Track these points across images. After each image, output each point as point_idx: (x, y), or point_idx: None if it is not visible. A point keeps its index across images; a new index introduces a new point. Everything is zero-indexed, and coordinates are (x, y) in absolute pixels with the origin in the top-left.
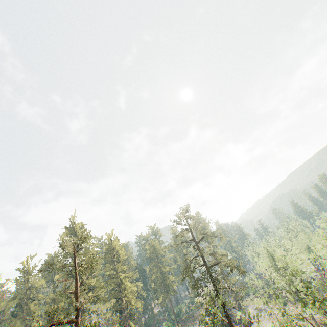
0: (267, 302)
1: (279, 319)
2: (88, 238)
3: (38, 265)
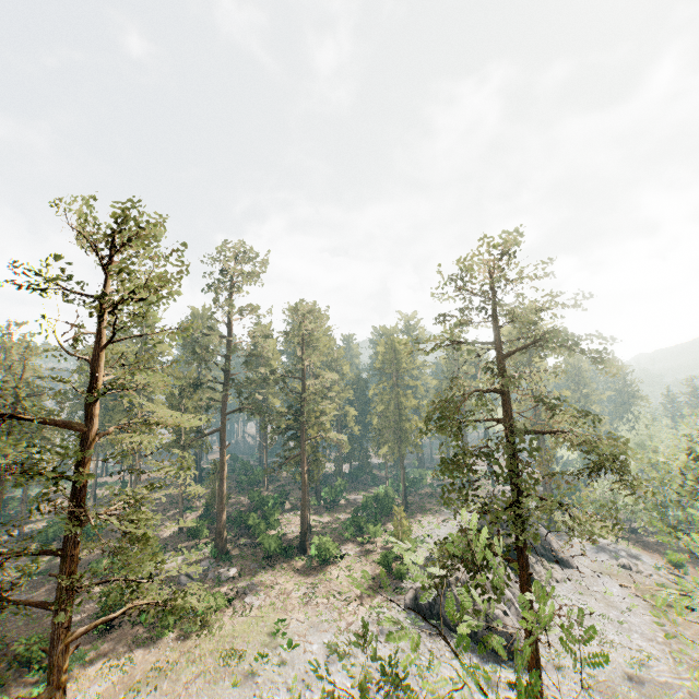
0: (627, 542)
1: (649, 590)
2: (156, 237)
3: (164, 318)
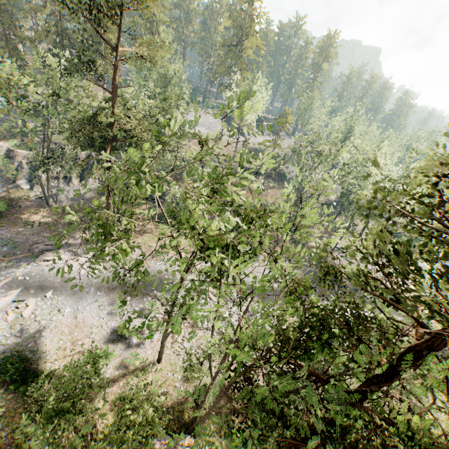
0: None
1: None
2: None
3: None
